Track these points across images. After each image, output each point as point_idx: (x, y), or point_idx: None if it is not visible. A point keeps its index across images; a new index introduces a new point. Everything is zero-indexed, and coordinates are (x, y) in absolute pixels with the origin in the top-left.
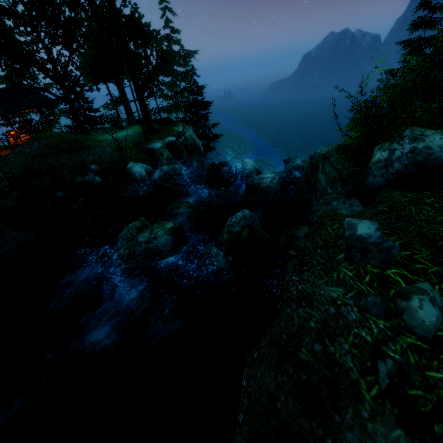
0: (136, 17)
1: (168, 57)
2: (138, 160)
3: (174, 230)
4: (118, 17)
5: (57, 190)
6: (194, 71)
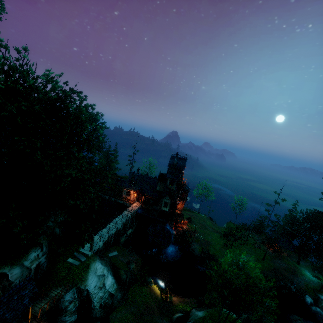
0: None
1: None
2: (310, 295)
3: None
4: None
5: (281, 281)
6: None
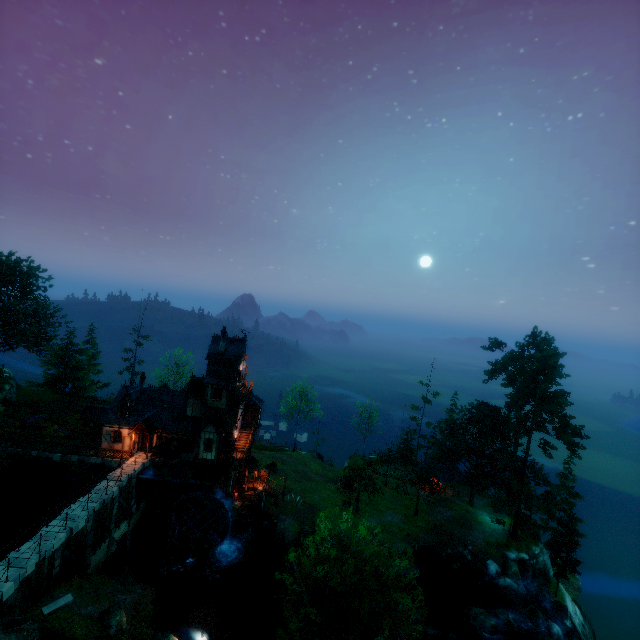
0: (532, 494)
1: (552, 499)
2: (495, 559)
3: (493, 626)
4: (524, 480)
5: (448, 546)
6: (577, 508)
